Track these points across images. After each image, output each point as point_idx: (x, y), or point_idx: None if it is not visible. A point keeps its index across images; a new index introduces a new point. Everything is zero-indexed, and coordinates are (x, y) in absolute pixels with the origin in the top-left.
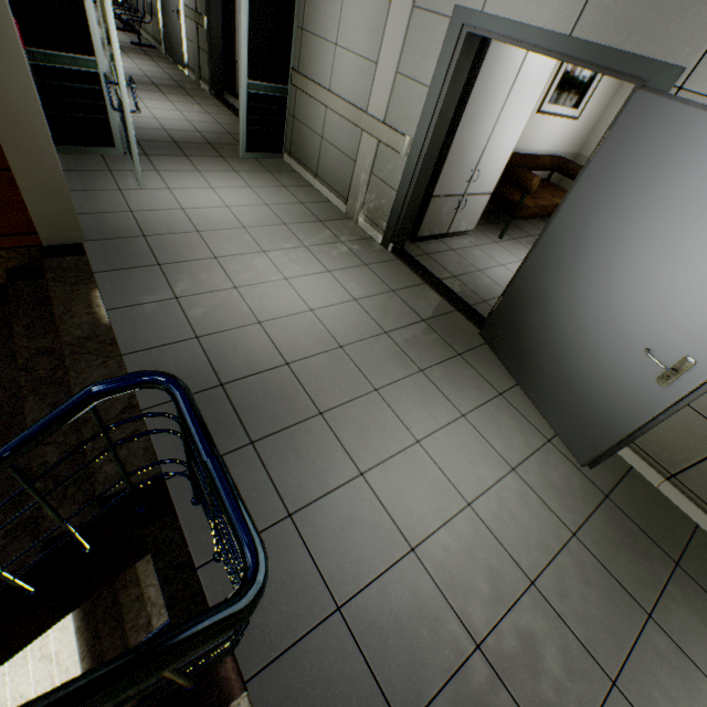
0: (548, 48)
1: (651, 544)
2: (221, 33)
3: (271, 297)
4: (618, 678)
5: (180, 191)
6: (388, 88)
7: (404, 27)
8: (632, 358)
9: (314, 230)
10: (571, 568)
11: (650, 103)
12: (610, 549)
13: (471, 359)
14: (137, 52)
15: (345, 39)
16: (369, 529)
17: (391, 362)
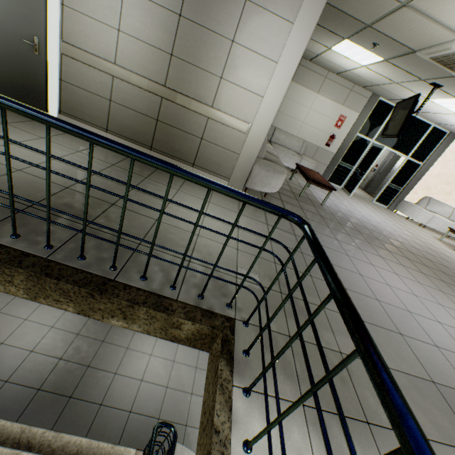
0: None
1: None
2: None
3: None
4: (105, 339)
5: None
6: None
7: None
8: None
9: None
10: (91, 323)
11: None
12: None
13: None
14: None
15: None
16: (12, 356)
17: (3, 297)
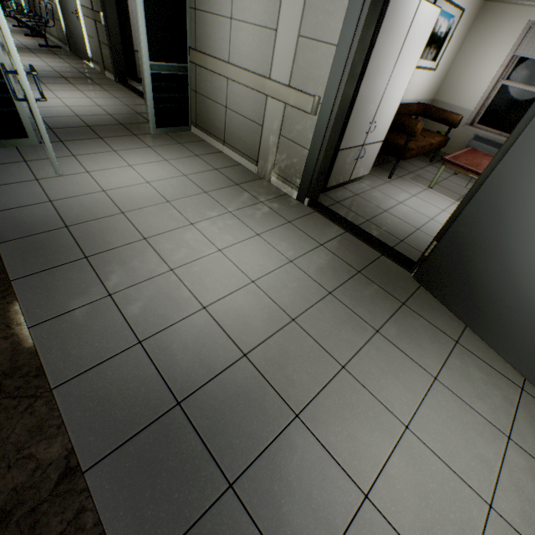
0: None
1: None
2: (118, 26)
3: (209, 274)
4: None
5: (99, 173)
6: (291, 53)
7: None
8: None
9: (233, 194)
10: None
11: None
12: None
13: (415, 307)
14: (45, 52)
15: (240, 11)
16: None
17: (346, 328)
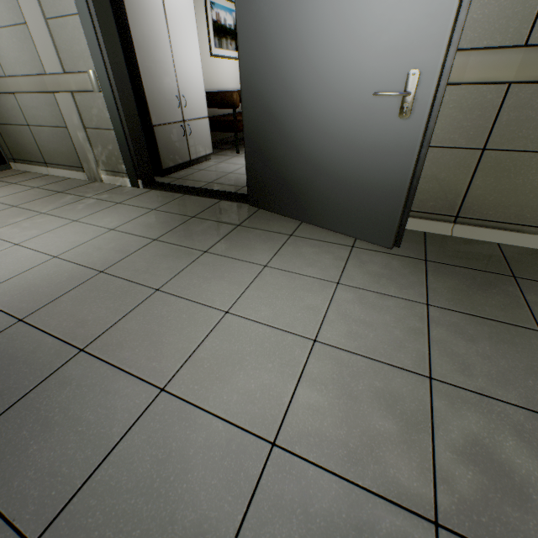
0: None
1: (485, 274)
2: None
3: None
4: None
5: None
6: (48, 38)
7: None
8: (369, 116)
9: (53, 199)
10: (450, 336)
11: None
12: (463, 298)
13: (251, 224)
14: None
15: None
16: (196, 462)
17: (169, 259)
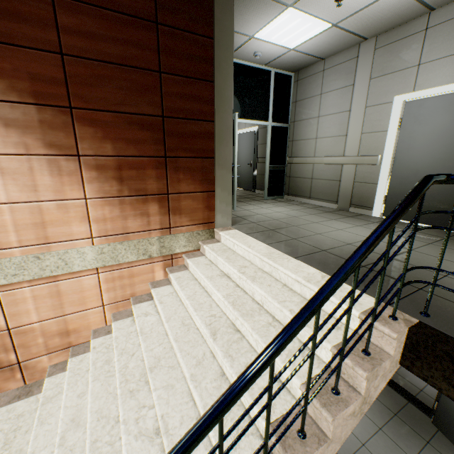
0: None
1: None
2: None
3: None
4: None
5: None
6: None
7: None
8: None
9: None
10: None
11: None
12: None
13: (436, 445)
14: None
15: None
16: None
17: None
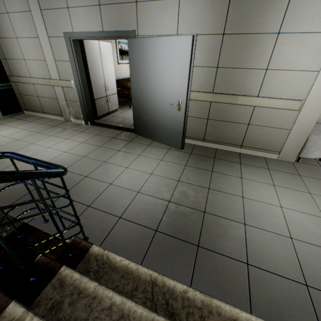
0: (99, 36)
1: (206, 157)
2: None
3: (45, 155)
4: (209, 187)
5: None
6: (55, 67)
7: (49, 44)
8: (170, 109)
9: (53, 130)
10: (188, 172)
11: (132, 41)
12: (196, 163)
13: (135, 141)
14: None
15: (27, 56)
16: (121, 195)
17: (107, 153)
